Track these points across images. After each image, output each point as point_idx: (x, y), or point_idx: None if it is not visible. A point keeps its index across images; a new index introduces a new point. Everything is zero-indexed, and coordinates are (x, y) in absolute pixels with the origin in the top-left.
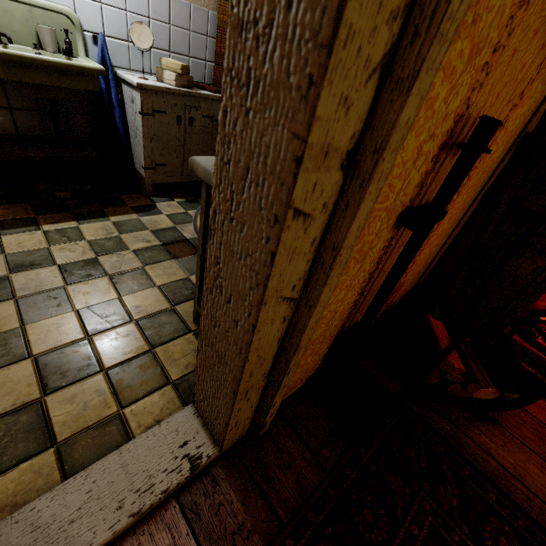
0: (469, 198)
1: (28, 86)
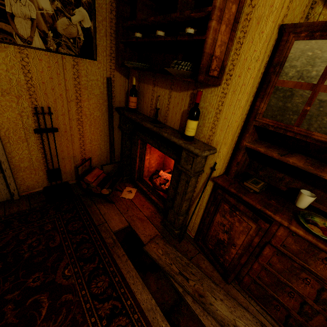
0: (101, 128)
1: None
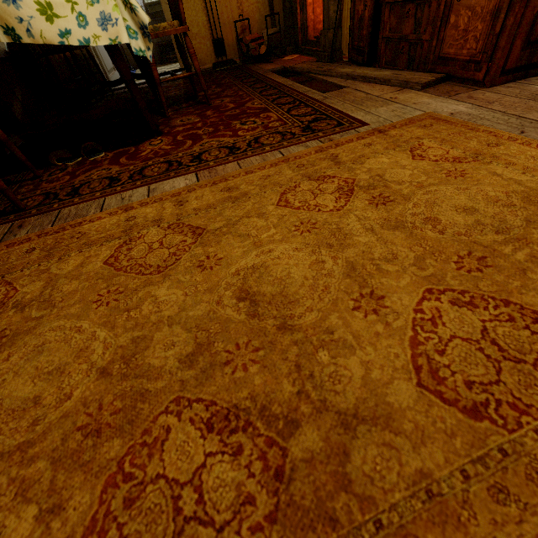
0: None
1: (158, 14)
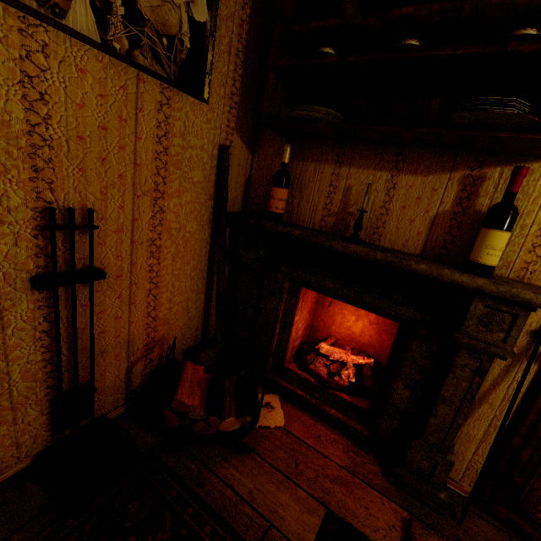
0: (195, 260)
1: None
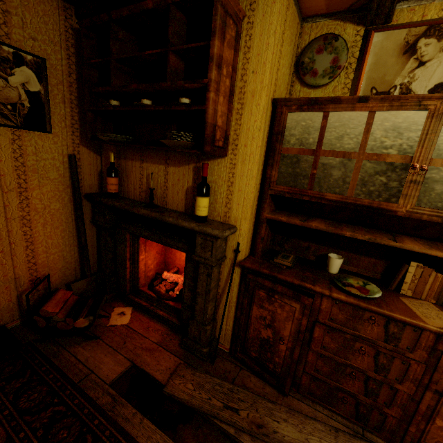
0: (63, 226)
1: None
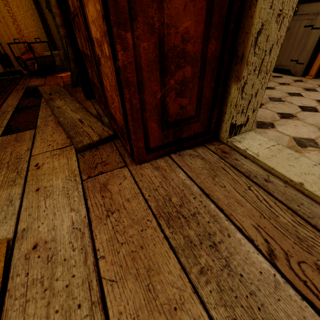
0: (30, 11)
1: None
